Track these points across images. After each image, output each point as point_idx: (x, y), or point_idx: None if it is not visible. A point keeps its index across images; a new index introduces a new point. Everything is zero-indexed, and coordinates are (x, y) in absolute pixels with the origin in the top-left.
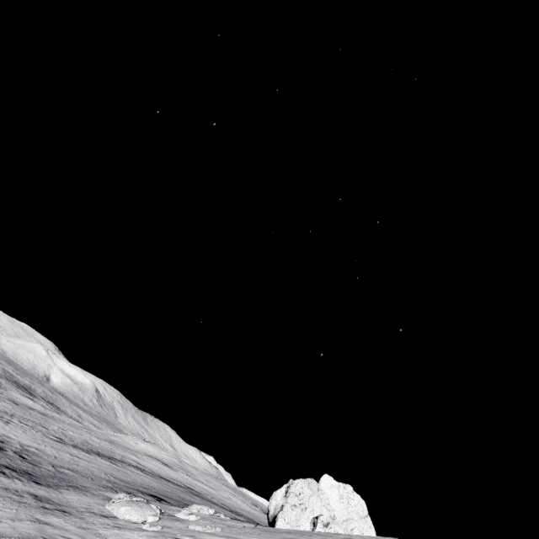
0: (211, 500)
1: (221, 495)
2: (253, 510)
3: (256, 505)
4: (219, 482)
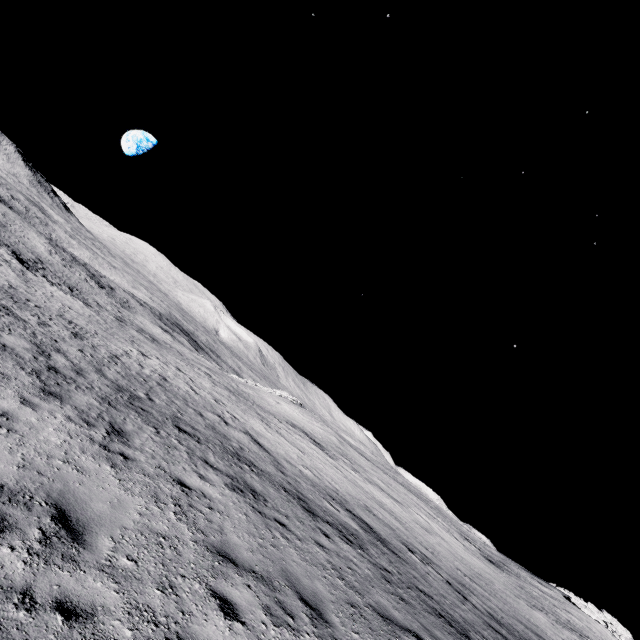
0: (435, 592)
1: (416, 522)
2: (474, 558)
3: (467, 538)
4: (402, 487)
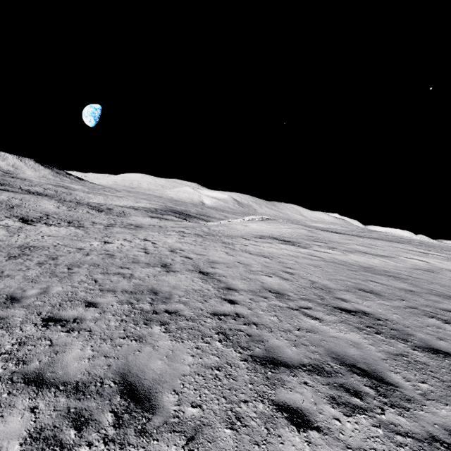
0: None
1: (415, 268)
2: None
3: None
4: (382, 241)
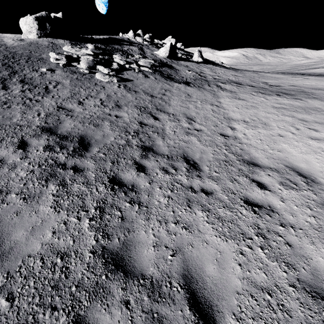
0: None
1: None
2: None
3: None
4: None
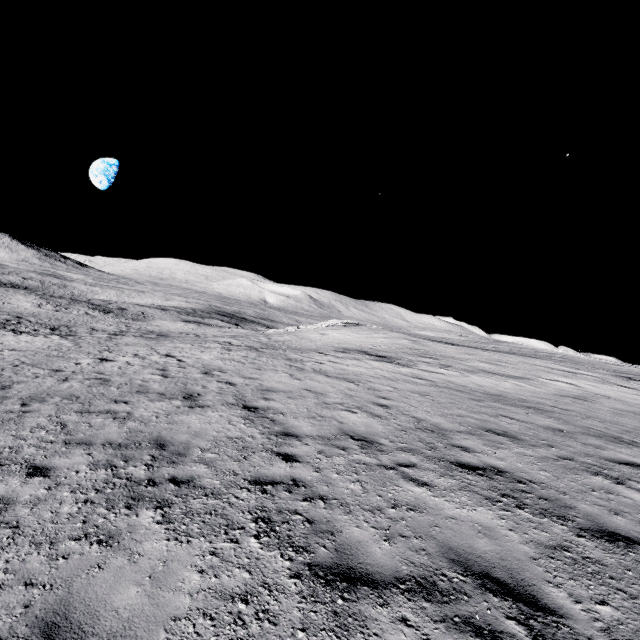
0: None
1: (561, 394)
2: None
3: (628, 377)
4: (514, 356)
